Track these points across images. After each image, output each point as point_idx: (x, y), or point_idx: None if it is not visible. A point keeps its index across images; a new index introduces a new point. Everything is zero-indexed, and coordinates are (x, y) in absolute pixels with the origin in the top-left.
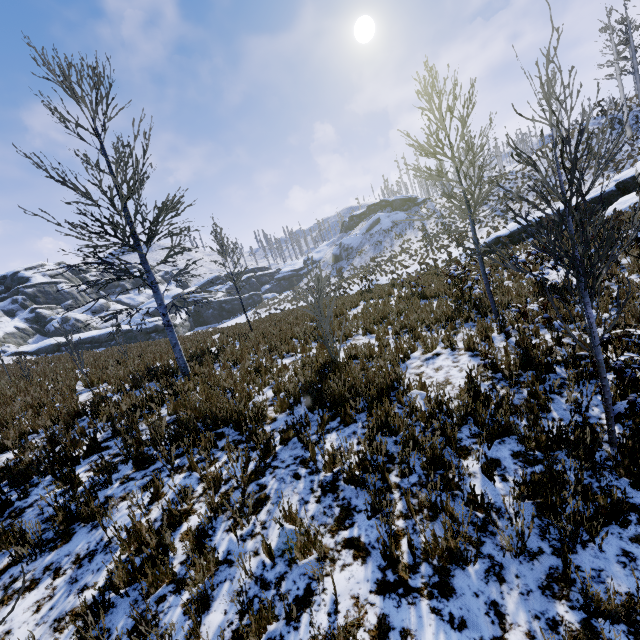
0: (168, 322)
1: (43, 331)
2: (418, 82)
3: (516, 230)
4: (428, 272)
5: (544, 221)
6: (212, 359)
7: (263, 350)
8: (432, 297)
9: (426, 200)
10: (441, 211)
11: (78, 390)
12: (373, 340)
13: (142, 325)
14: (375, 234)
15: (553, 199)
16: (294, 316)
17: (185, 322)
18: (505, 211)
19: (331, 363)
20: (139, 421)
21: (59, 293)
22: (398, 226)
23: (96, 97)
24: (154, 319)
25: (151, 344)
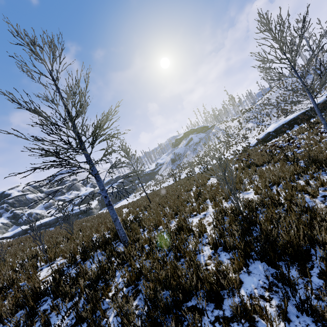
0: (109, 202)
1: (17, 223)
2: (260, 21)
3: (278, 127)
4: (240, 155)
5: (303, 116)
6: (137, 226)
7: (172, 214)
8: (261, 165)
9: (213, 126)
10: (223, 129)
11: (39, 266)
12: (251, 195)
13: (73, 211)
14: (191, 145)
15: (288, 111)
16: (172, 190)
17: (97, 206)
18: (262, 122)
19: (247, 216)
20: (100, 300)
21: (27, 200)
22: (202, 140)
23: (52, 58)
24: (80, 206)
25: (83, 221)
